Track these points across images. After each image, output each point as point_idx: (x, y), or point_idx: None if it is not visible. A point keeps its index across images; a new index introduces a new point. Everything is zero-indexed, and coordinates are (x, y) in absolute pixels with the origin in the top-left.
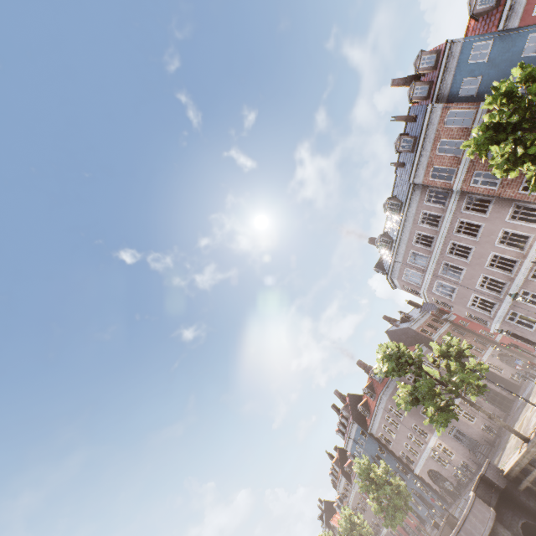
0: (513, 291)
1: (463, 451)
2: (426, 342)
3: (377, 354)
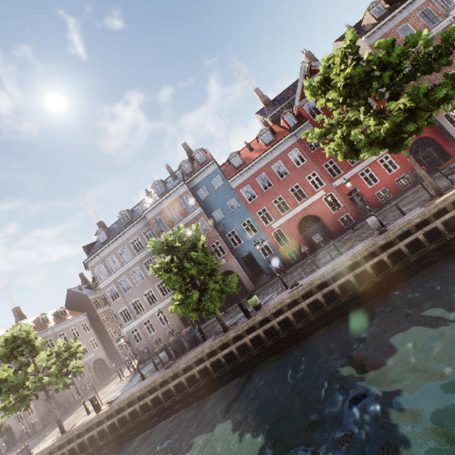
0: (145, 317)
1: (43, 412)
2: (92, 311)
3: (7, 331)
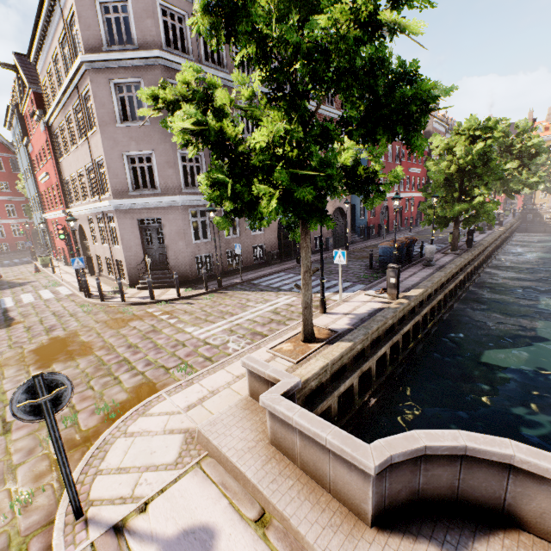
0: None
1: None
2: None
3: None
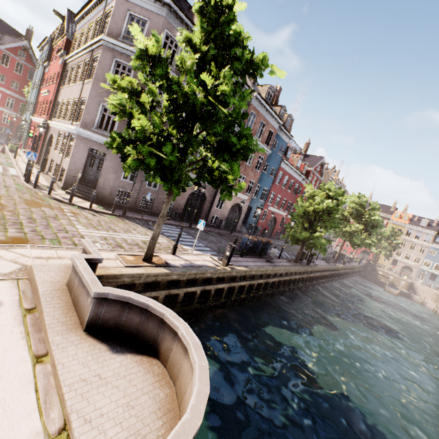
0: None
1: None
2: None
3: None
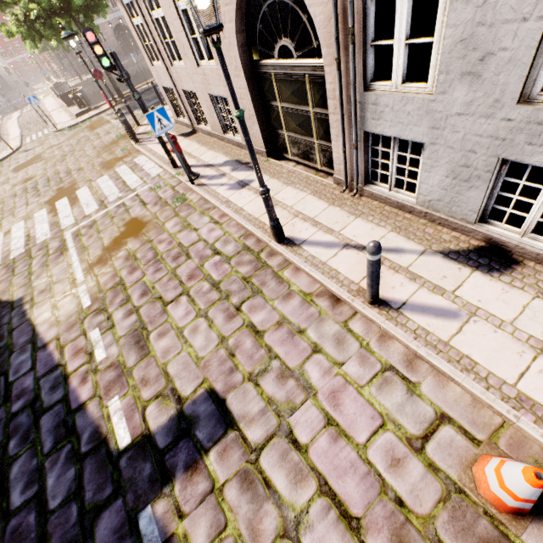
0: None
1: None
2: None
3: None
